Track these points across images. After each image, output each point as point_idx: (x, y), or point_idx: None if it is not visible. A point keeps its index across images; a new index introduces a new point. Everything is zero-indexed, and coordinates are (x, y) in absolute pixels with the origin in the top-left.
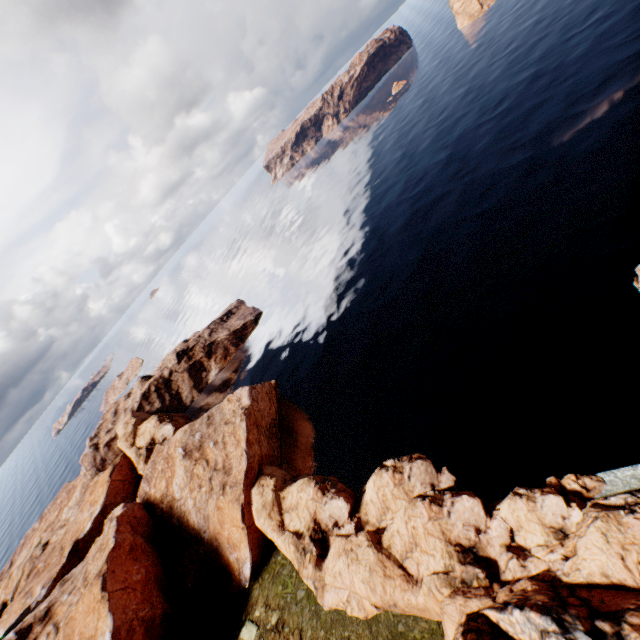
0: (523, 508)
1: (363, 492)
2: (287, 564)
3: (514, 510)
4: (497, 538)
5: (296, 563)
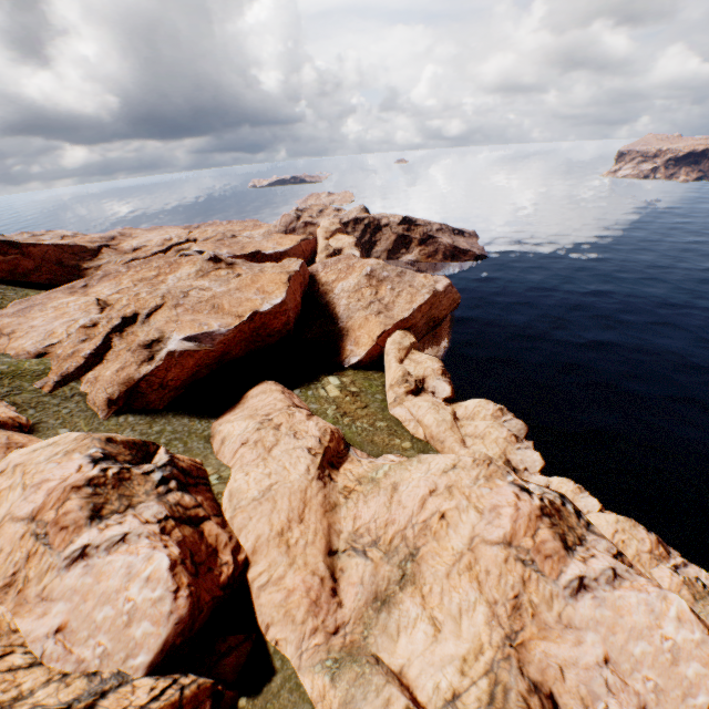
0: (570, 487)
1: (461, 401)
2: (379, 381)
3: (563, 483)
4: (535, 481)
5: (394, 381)
